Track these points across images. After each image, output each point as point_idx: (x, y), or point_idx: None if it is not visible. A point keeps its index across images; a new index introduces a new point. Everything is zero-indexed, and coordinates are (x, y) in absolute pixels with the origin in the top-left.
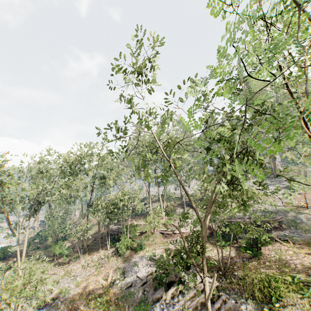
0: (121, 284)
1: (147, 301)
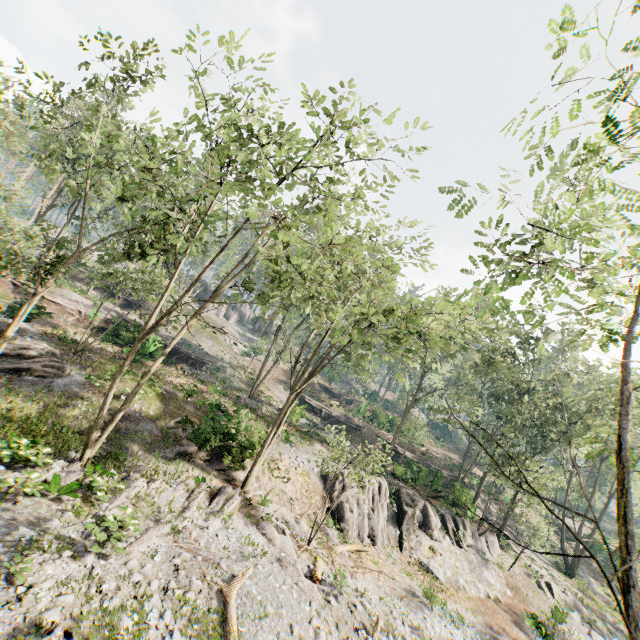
0: None
1: None
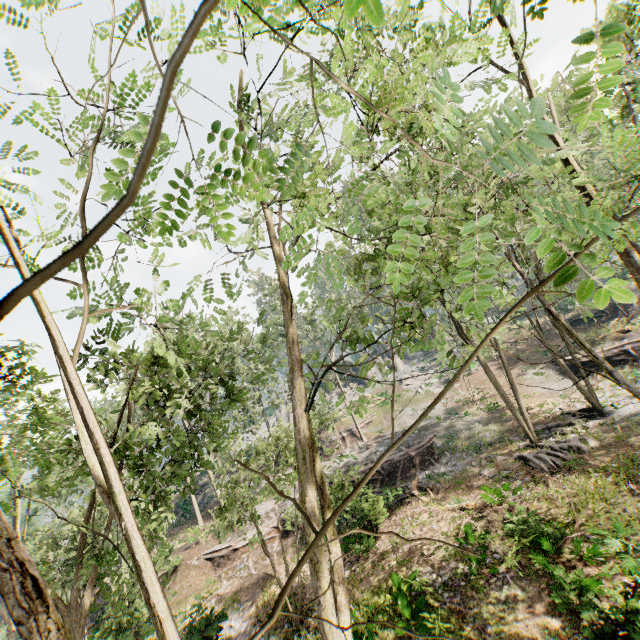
0: None
1: None
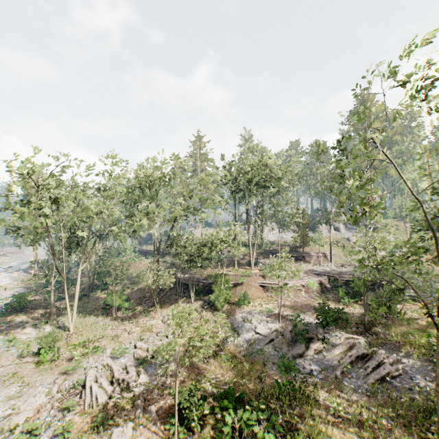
0: (239, 341)
1: (287, 357)
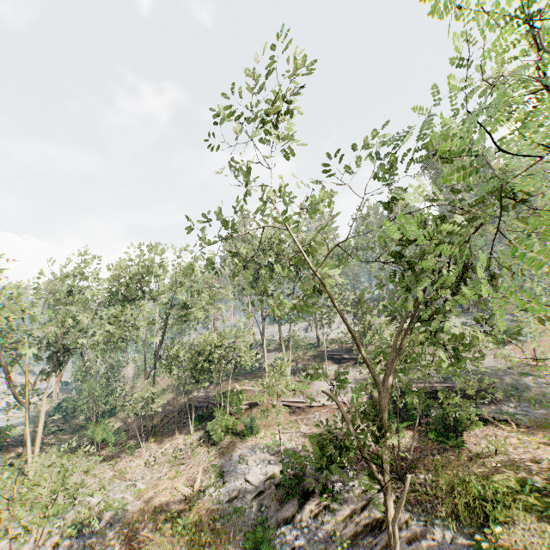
0: (218, 494)
1: (268, 523)
